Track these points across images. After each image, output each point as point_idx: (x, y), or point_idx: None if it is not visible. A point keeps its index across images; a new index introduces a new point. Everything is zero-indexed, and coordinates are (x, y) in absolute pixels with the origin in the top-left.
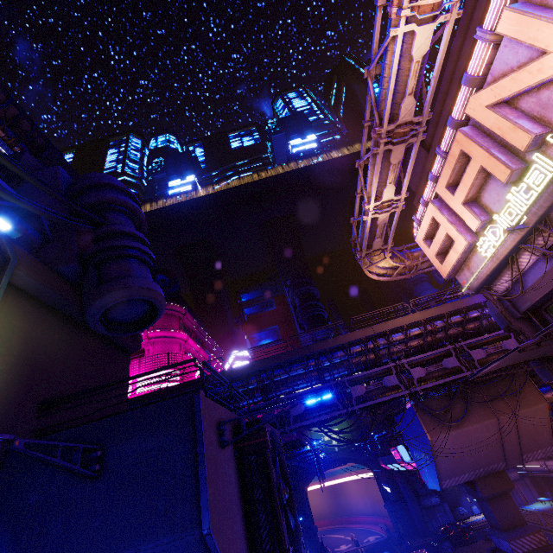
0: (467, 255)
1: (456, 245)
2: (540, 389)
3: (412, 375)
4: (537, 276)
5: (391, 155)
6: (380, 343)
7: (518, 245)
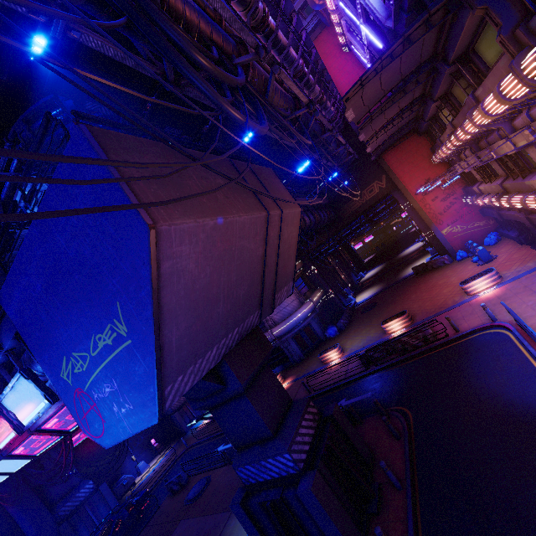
0: None
1: None
2: None
3: None
4: None
5: None
6: None
7: None
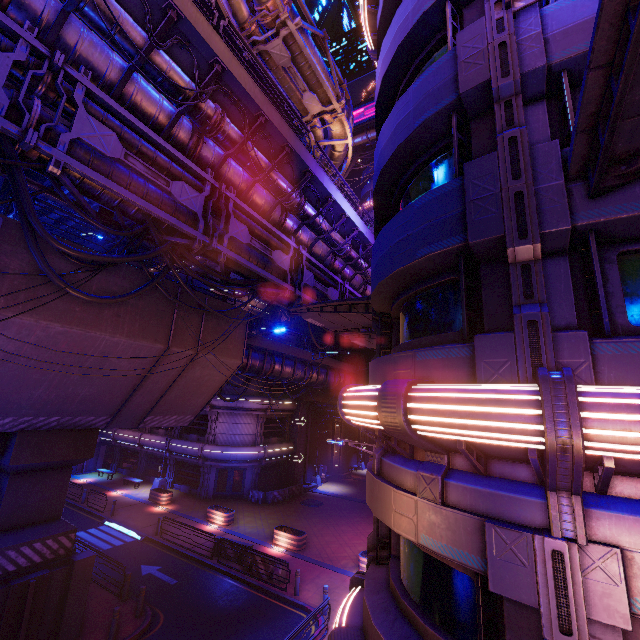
0: None
1: None
2: None
3: (75, 122)
4: None
5: None
6: None
7: None
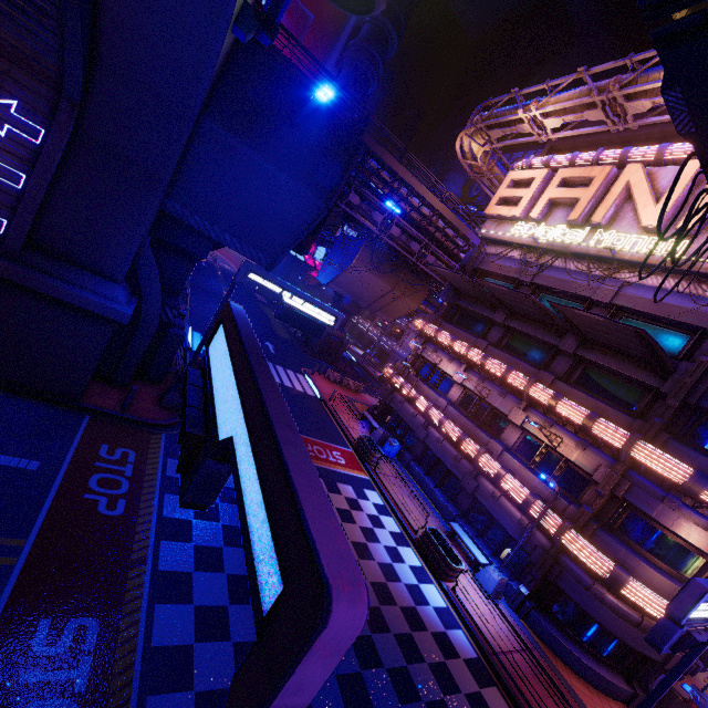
0: (508, 219)
1: (514, 209)
2: (423, 301)
3: (391, 229)
4: (507, 264)
5: (591, 111)
6: (402, 191)
7: (524, 246)
